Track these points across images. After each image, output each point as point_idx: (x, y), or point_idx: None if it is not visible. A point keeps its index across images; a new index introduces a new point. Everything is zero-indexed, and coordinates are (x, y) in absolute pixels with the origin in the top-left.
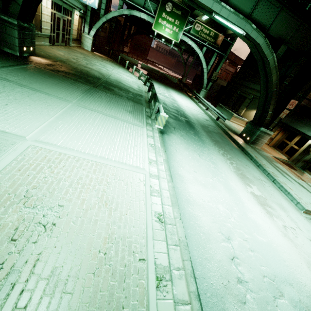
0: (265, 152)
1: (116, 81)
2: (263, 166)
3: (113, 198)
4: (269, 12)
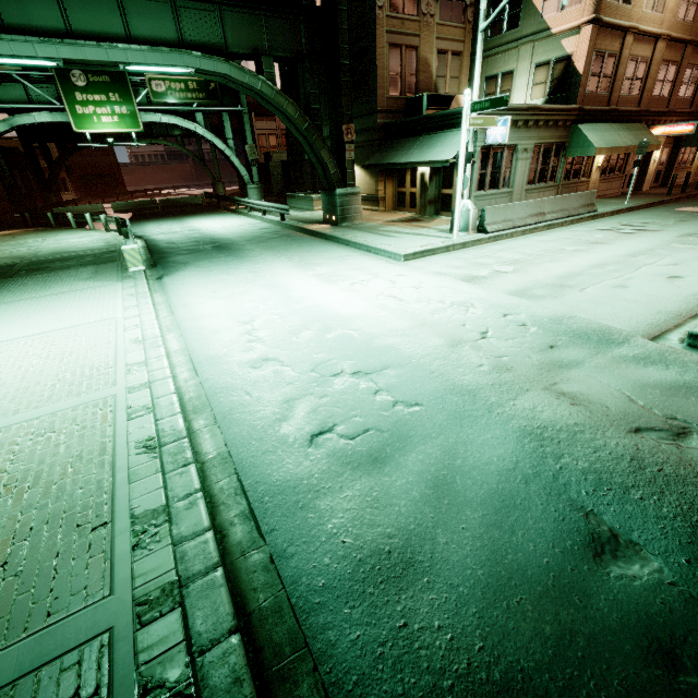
0: (371, 222)
1: (54, 254)
2: (351, 241)
3: (66, 352)
4: (207, 22)
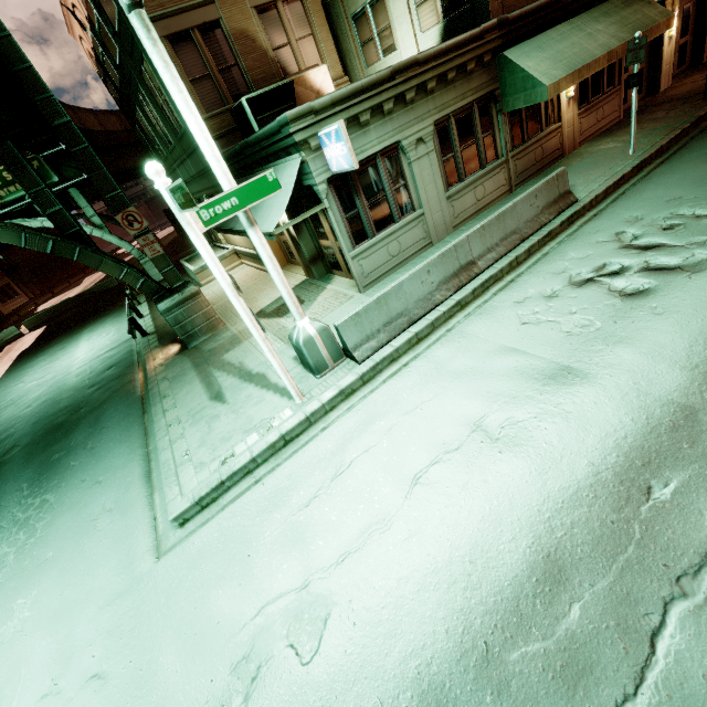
0: (233, 325)
1: None
2: (155, 429)
3: None
4: None
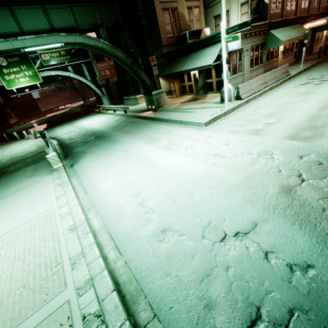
0: (173, 105)
1: (10, 160)
2: (169, 119)
3: (25, 250)
4: (65, 15)
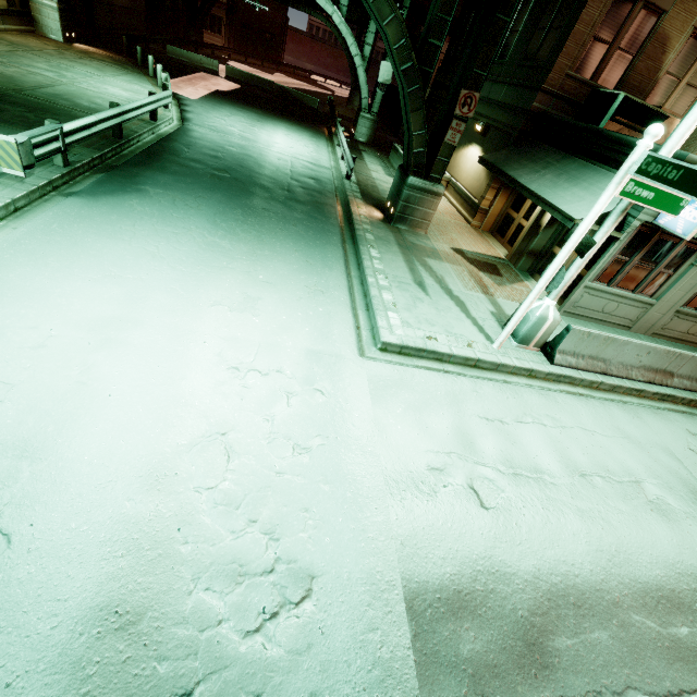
0: (434, 240)
1: (54, 97)
2: (363, 264)
3: None
4: None
